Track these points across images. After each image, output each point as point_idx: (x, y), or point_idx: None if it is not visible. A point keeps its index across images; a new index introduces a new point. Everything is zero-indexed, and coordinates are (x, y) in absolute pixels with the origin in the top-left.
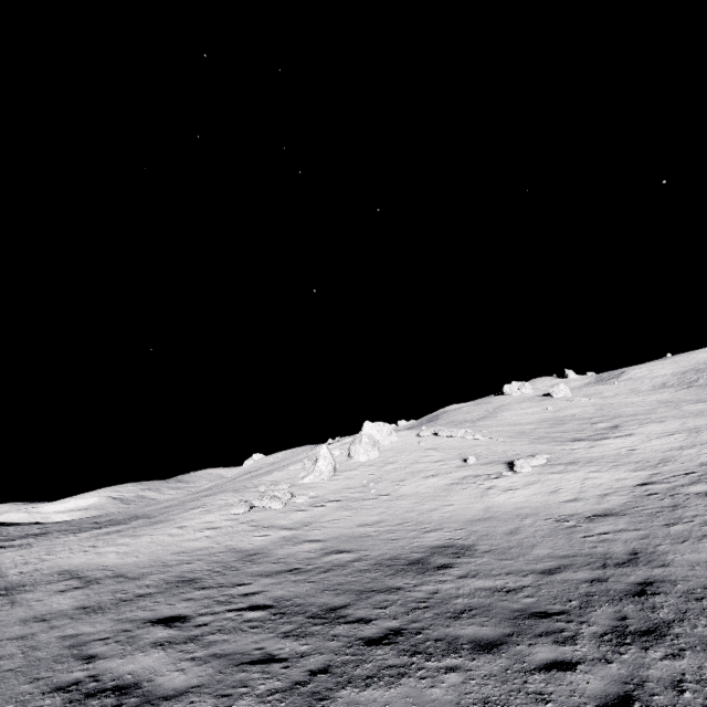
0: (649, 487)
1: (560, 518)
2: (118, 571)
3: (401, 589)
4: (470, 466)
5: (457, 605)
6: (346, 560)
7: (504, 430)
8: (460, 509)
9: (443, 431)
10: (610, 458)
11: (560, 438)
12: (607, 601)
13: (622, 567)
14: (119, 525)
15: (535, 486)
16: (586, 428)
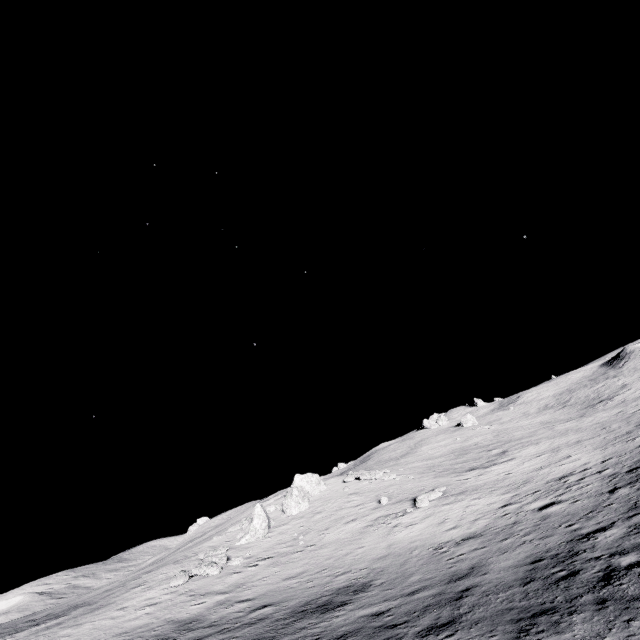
0: (506, 508)
1: (438, 546)
2: None
3: (304, 628)
4: (383, 507)
5: (340, 632)
6: (268, 613)
7: (418, 466)
8: (368, 550)
9: (364, 474)
10: (490, 484)
11: (460, 468)
12: (436, 608)
13: (460, 580)
14: (59, 617)
15: (429, 519)
16: (482, 455)
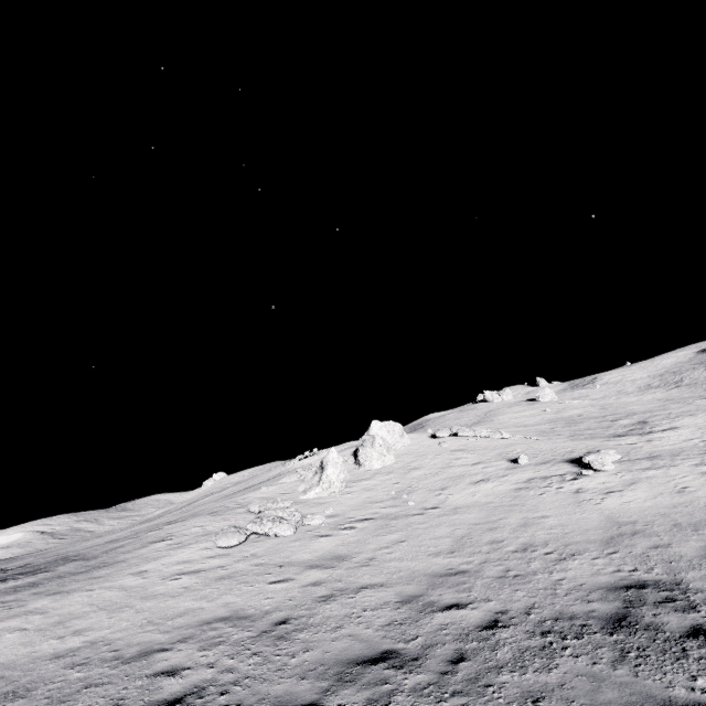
0: None
1: None
2: (17, 680)
3: None
4: (523, 467)
5: None
6: (472, 625)
7: (519, 430)
8: (569, 522)
9: (463, 430)
10: (695, 450)
11: (597, 434)
12: None
13: None
14: (37, 573)
15: (643, 486)
16: (609, 425)
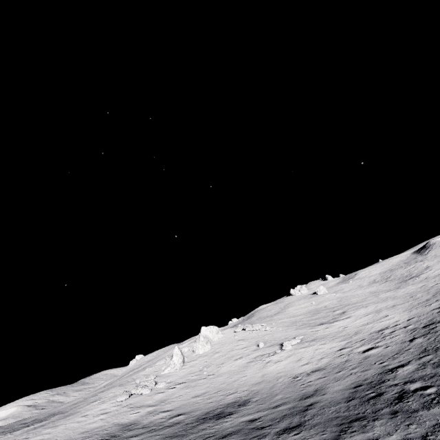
0: (342, 351)
1: (295, 376)
2: None
3: (204, 429)
4: (260, 349)
5: (227, 432)
6: (181, 419)
7: (285, 321)
8: (249, 378)
9: (248, 327)
10: (332, 335)
11: (313, 323)
12: (290, 416)
13: (307, 398)
14: (42, 421)
15: (291, 357)
16: (329, 314)
